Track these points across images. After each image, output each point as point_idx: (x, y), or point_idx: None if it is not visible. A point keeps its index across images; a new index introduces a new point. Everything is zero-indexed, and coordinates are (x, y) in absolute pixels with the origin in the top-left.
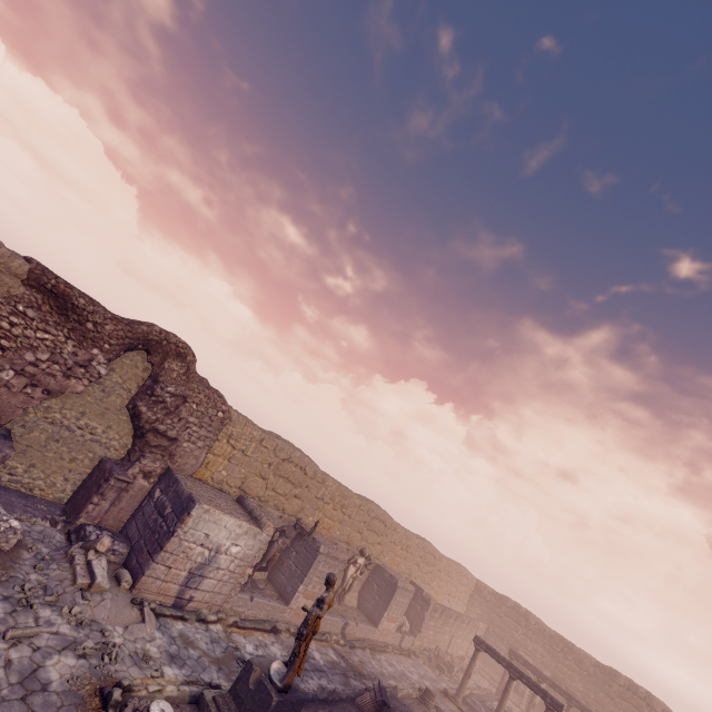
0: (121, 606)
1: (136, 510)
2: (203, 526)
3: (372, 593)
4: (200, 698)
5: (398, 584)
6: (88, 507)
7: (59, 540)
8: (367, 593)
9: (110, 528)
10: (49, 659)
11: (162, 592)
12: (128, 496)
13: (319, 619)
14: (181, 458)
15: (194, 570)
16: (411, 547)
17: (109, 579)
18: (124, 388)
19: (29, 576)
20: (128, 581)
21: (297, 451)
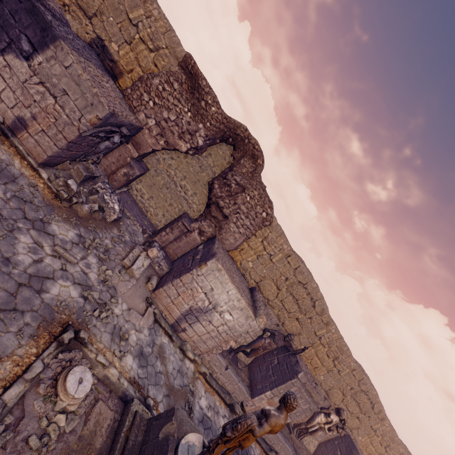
0: (137, 294)
1: (186, 252)
2: (211, 279)
3: None
4: (129, 402)
5: None
6: (162, 233)
7: (139, 240)
8: (327, 451)
9: (169, 255)
10: (64, 280)
11: (169, 309)
12: (185, 240)
13: (252, 434)
14: (225, 234)
15: (193, 309)
16: (391, 450)
17: (145, 276)
18: (212, 171)
19: (105, 239)
20: (152, 284)
21: (314, 282)
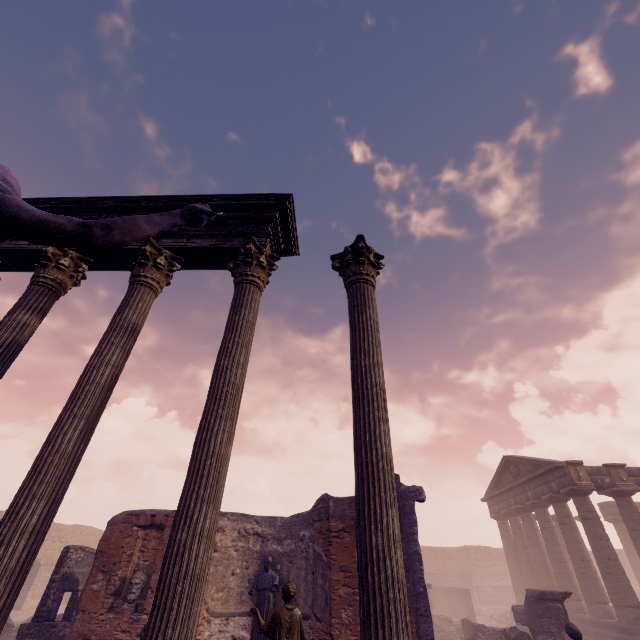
0: None
1: None
2: None
3: None
4: None
5: (41, 563)
6: None
7: None
8: None
9: None
10: None
11: None
12: None
13: None
14: None
15: None
16: (65, 536)
17: None
18: None
19: None
20: None
21: None
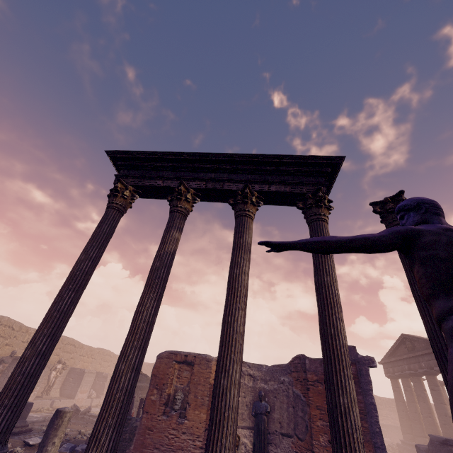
0: None
1: None
2: None
3: (69, 384)
4: None
5: (86, 371)
6: None
7: None
8: (66, 385)
9: None
10: None
11: None
12: None
13: None
14: None
15: None
16: (94, 355)
17: None
18: None
19: None
20: None
21: (5, 317)
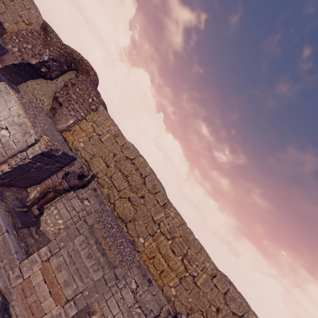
0: None
1: None
2: None
3: None
4: None
5: None
6: None
7: None
8: None
9: None
10: None
11: None
12: None
13: None
14: (59, 116)
15: None
16: None
17: None
18: None
19: None
20: None
21: (142, 158)
